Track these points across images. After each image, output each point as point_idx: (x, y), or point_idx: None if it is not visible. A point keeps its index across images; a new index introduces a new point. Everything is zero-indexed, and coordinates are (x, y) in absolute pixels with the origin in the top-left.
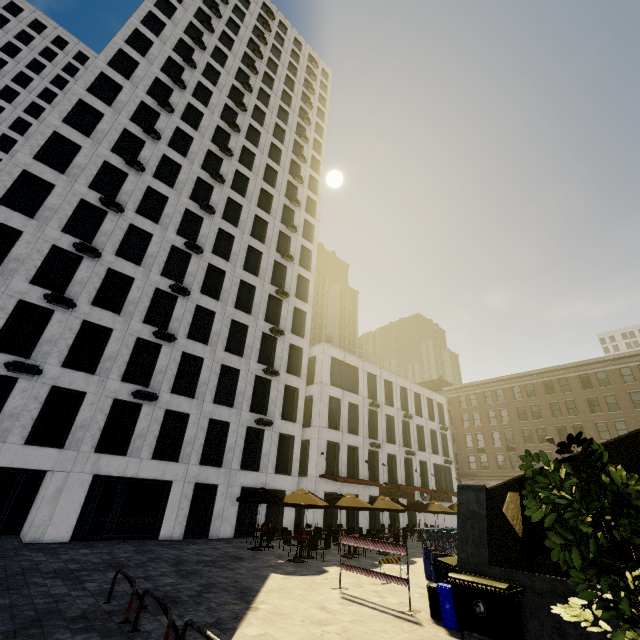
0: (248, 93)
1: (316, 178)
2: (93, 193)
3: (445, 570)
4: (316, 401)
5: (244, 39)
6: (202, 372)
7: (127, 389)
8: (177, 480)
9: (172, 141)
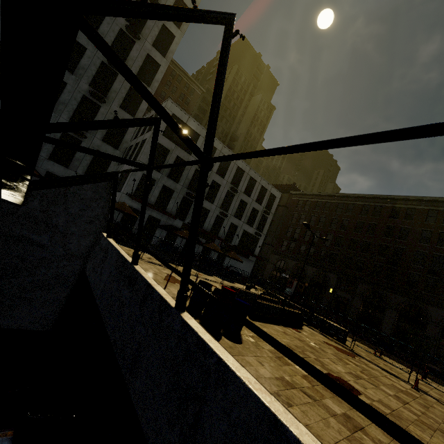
0: None
1: None
2: None
3: None
4: (145, 143)
5: None
6: None
7: None
8: None
9: None
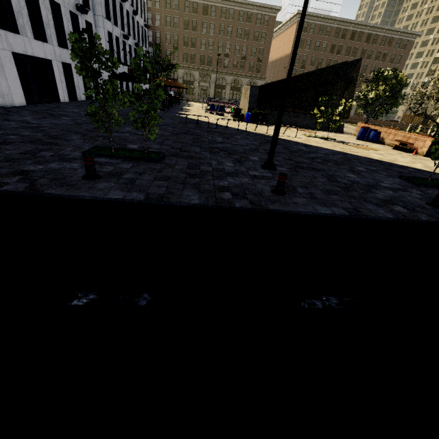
0: None
1: None
2: None
3: (238, 110)
4: None
5: None
6: None
7: None
8: (53, 60)
9: None
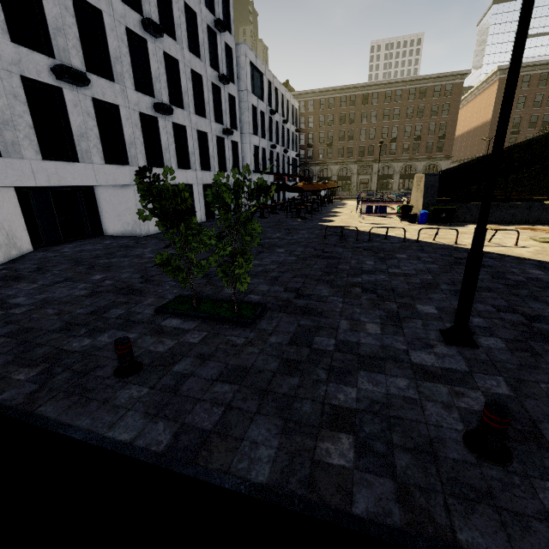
0: None
1: None
2: None
3: (407, 208)
4: (243, 110)
5: None
6: (181, 79)
7: (142, 101)
8: (194, 183)
9: None
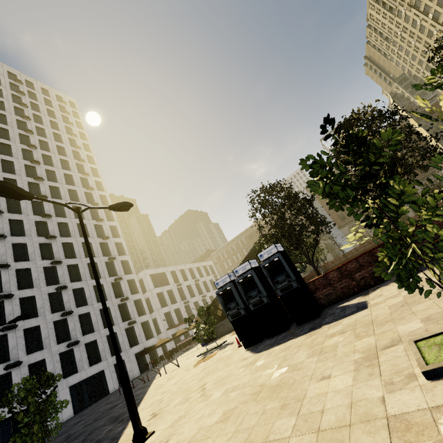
0: (34, 149)
1: (99, 181)
2: None
3: None
4: (151, 299)
5: (11, 110)
6: (92, 318)
7: (62, 346)
8: (105, 368)
9: (8, 208)
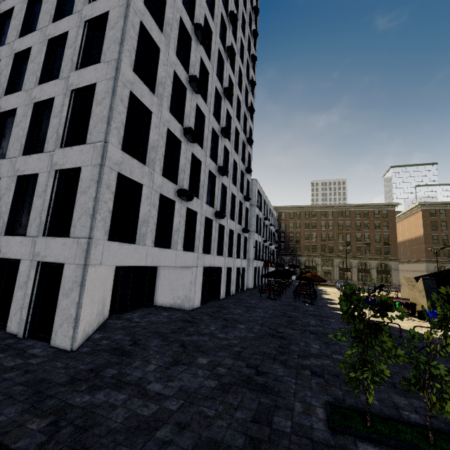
0: None
1: None
2: (184, 11)
3: (411, 305)
4: (251, 216)
5: None
6: (227, 197)
7: (208, 210)
8: (223, 266)
9: None
